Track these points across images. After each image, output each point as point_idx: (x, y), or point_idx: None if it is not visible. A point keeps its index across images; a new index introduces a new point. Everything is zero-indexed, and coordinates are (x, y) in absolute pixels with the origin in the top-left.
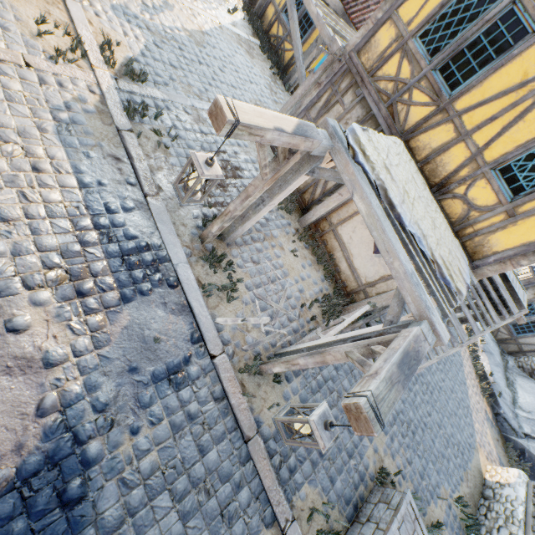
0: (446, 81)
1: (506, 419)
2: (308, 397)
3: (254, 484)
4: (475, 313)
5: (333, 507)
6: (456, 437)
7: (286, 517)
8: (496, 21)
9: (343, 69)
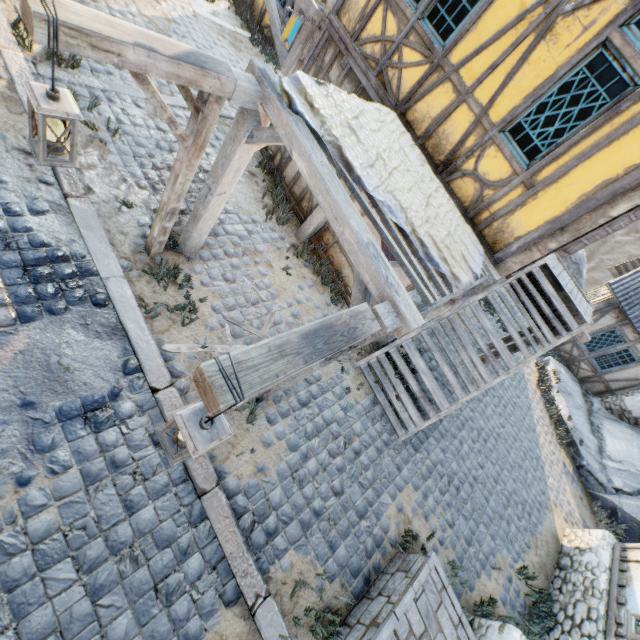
0: (437, 30)
1: (591, 472)
2: (300, 443)
3: (210, 550)
4: (523, 332)
5: (327, 578)
6: (521, 494)
7: (256, 591)
8: None
9: (325, 38)
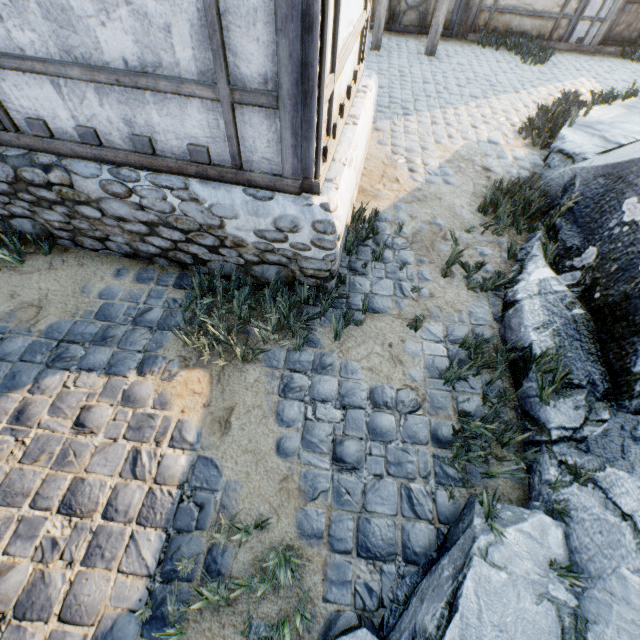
0: None
1: (564, 148)
2: None
3: None
4: None
5: None
6: None
7: None
8: None
9: None
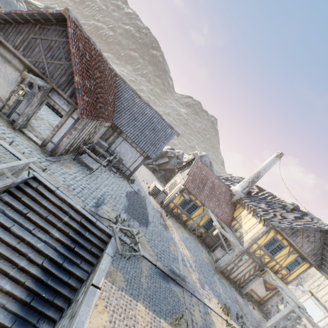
0: (271, 254)
1: None
2: None
3: None
4: None
5: None
6: None
7: None
8: (278, 245)
9: (244, 252)
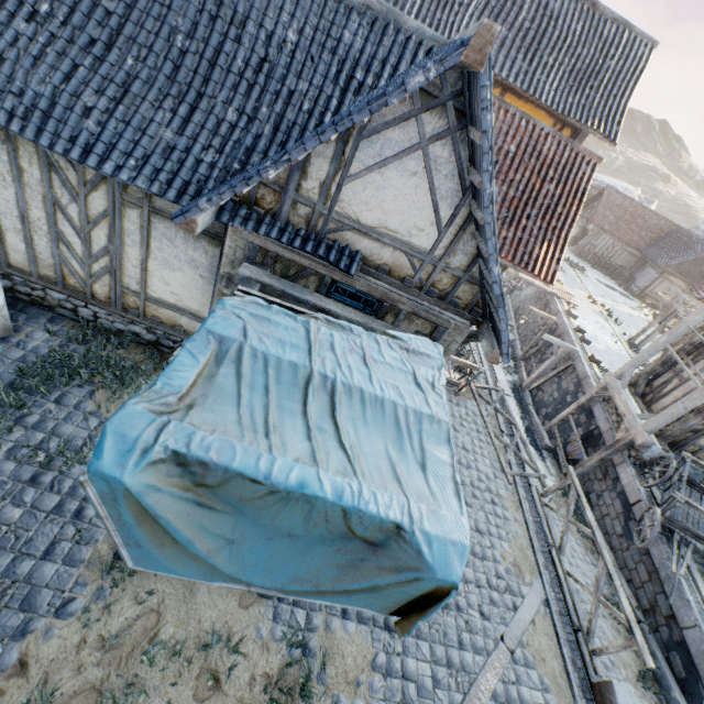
0: None
1: None
2: None
3: None
4: None
5: None
6: None
7: None
8: None
9: None
